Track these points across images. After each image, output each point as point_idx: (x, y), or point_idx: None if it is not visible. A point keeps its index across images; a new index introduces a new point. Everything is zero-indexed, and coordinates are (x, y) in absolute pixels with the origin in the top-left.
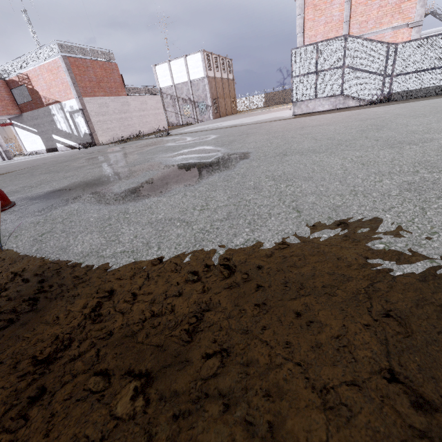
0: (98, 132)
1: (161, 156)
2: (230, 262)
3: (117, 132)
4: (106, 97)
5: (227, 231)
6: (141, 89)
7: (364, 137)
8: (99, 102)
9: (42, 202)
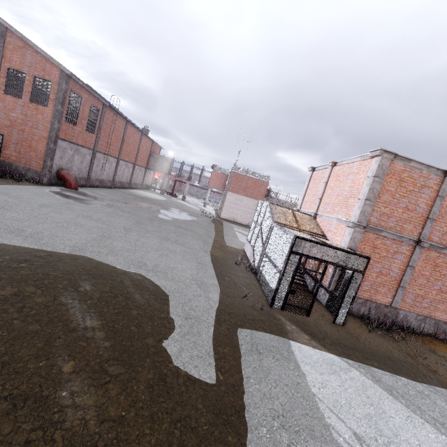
0: (224, 210)
1: (118, 204)
2: (4, 185)
3: (238, 217)
4: (245, 196)
5: (14, 187)
6: (281, 202)
7: (70, 210)
8: (238, 197)
9: (71, 191)
